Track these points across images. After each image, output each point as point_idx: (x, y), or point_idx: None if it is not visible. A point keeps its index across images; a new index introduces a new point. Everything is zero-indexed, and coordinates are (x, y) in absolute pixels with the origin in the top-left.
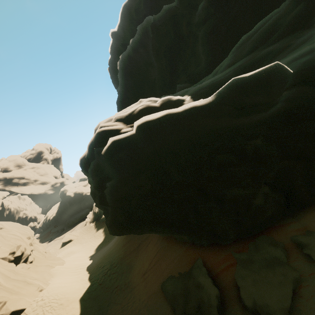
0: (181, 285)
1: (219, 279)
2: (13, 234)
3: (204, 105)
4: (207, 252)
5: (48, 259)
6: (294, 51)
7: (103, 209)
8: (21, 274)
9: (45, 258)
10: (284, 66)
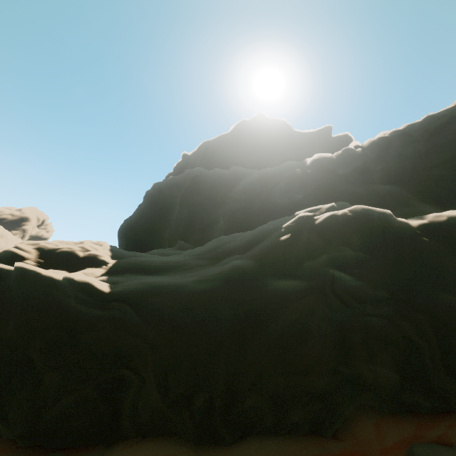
0: None
1: None
2: None
3: (58, 280)
4: None
5: None
6: (177, 275)
7: None
8: None
9: None
10: (96, 284)
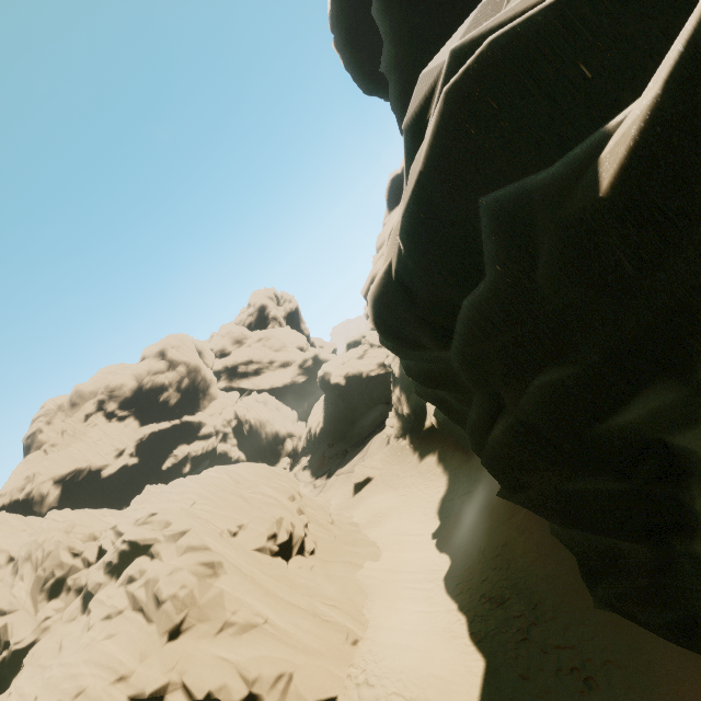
0: None
1: None
2: (262, 492)
3: None
4: None
5: (342, 541)
6: None
7: (571, 531)
8: (303, 588)
9: (336, 540)
10: None
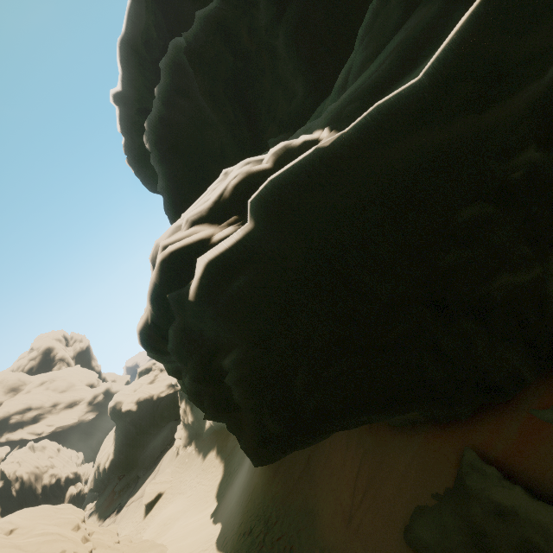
0: (455, 523)
1: (537, 482)
2: (41, 532)
3: (409, 98)
4: (477, 430)
5: None
6: None
7: (227, 420)
8: None
9: None
10: None
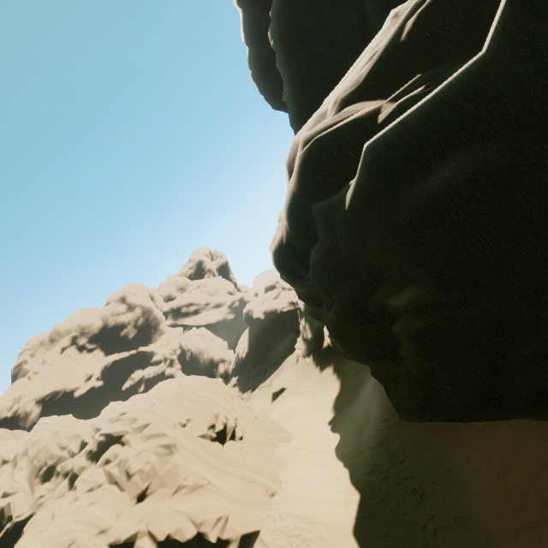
0: None
1: None
2: (203, 395)
3: None
4: None
5: (263, 430)
6: None
7: (375, 367)
8: (234, 462)
9: (258, 429)
10: None
